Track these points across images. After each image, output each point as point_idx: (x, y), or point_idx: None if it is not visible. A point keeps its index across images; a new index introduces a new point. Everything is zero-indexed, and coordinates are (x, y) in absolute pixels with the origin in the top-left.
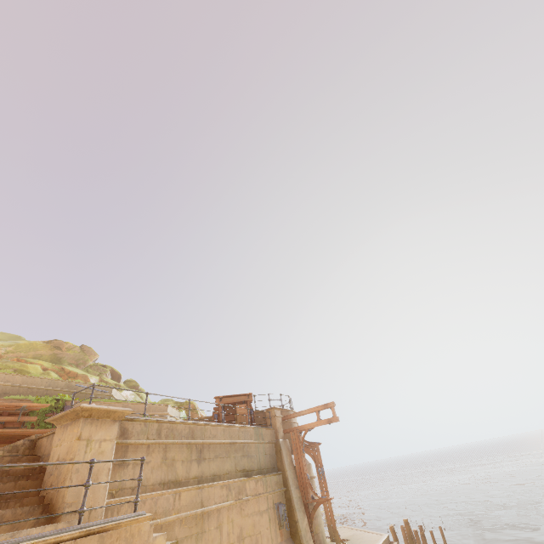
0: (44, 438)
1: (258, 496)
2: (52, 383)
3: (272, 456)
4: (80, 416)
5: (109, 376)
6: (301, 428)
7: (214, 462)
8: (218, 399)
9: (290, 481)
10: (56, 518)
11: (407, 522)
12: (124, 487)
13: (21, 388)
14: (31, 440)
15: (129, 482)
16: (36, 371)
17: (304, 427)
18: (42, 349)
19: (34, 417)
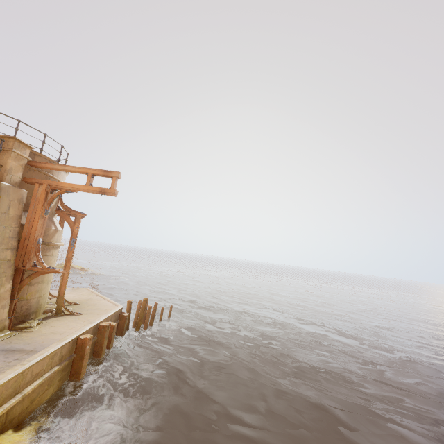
0: None
1: None
2: None
3: None
4: None
5: None
6: (56, 185)
7: None
8: None
9: None
10: None
11: (146, 300)
12: None
13: None
14: None
15: None
16: None
17: (62, 185)
18: None
19: None
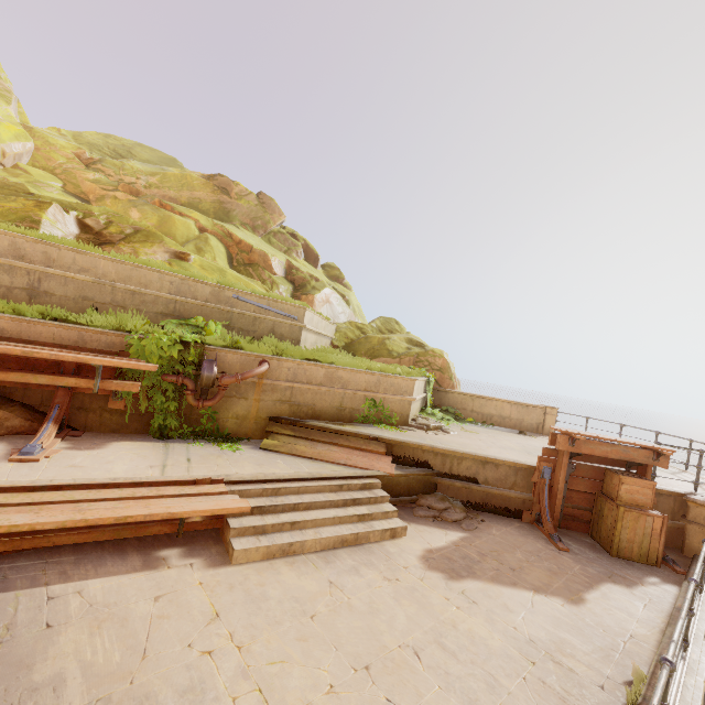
0: None
1: None
2: (183, 287)
3: None
4: None
5: (301, 255)
6: None
7: None
8: (564, 438)
9: None
10: None
11: None
12: None
13: (118, 289)
14: None
15: None
16: (188, 231)
17: None
18: (200, 190)
19: (131, 386)
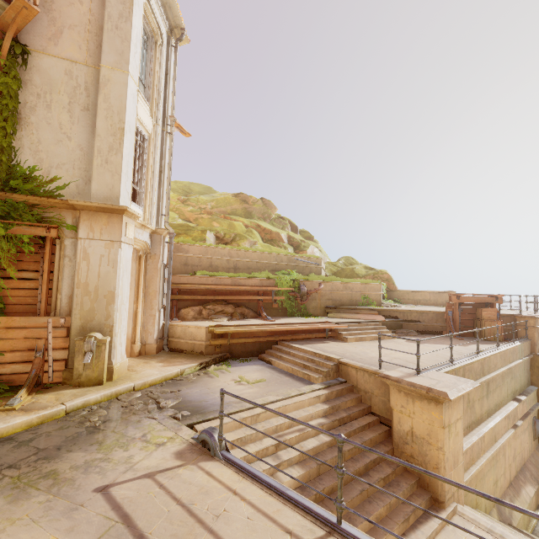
0: (350, 367)
1: (526, 419)
2: (277, 258)
3: (527, 371)
4: (439, 401)
5: (289, 229)
6: None
7: (495, 393)
8: (454, 297)
9: None
10: (439, 504)
11: None
12: None
13: (258, 263)
14: (335, 364)
15: None
16: (242, 228)
17: None
18: (234, 204)
19: (282, 297)
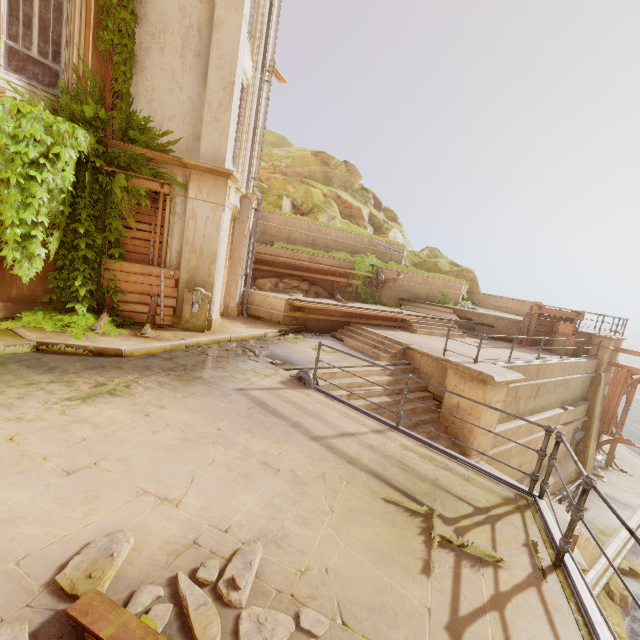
0: (416, 352)
1: (567, 426)
2: (358, 239)
3: (585, 387)
4: (486, 383)
5: (372, 205)
6: (636, 371)
7: (544, 397)
8: (536, 307)
9: (595, 414)
10: (466, 456)
11: None
12: None
13: (337, 242)
14: (403, 349)
15: None
16: (319, 197)
17: None
18: (313, 165)
19: (358, 282)
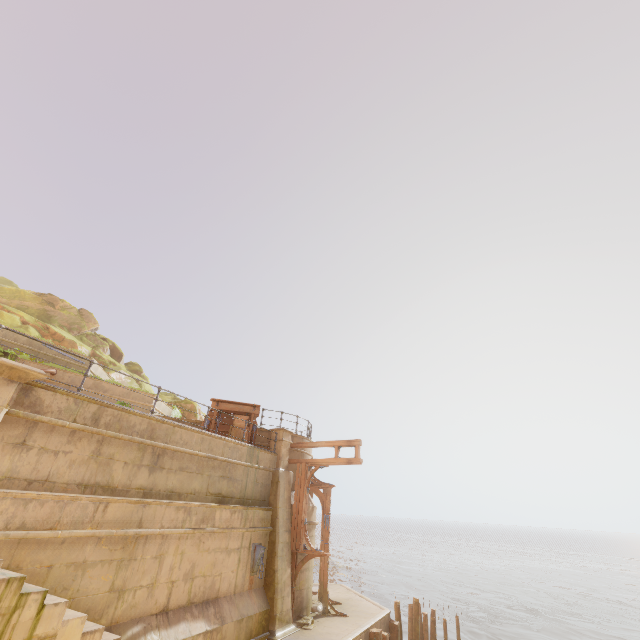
0: None
1: (230, 531)
2: (9, 334)
3: (265, 487)
4: None
5: (107, 351)
6: (312, 462)
7: (176, 476)
8: (214, 403)
9: (280, 521)
10: None
11: (418, 602)
12: (15, 476)
13: None
14: None
15: (26, 471)
16: (13, 321)
17: (316, 461)
18: (30, 301)
19: None
